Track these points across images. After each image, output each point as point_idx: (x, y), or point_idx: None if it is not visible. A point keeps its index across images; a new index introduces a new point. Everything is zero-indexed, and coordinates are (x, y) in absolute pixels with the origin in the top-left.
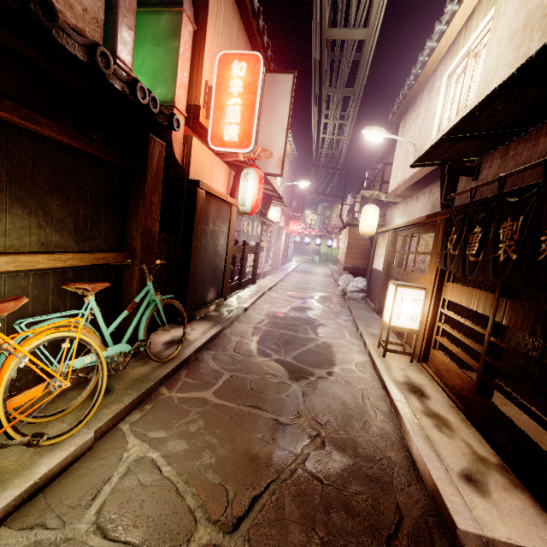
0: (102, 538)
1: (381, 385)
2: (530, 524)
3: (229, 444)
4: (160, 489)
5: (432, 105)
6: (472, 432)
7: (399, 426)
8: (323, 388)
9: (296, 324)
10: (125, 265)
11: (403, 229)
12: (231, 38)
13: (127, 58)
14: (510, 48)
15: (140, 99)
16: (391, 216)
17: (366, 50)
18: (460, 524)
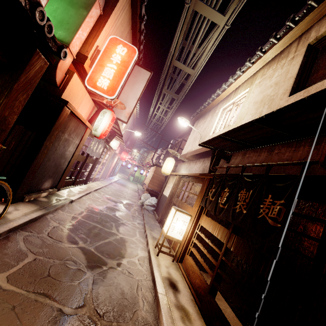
0: None
1: (152, 278)
2: None
3: None
4: None
5: (213, 119)
6: (202, 324)
7: (158, 316)
8: (111, 278)
9: (105, 220)
10: None
11: (185, 177)
12: (122, 34)
13: None
14: (254, 107)
15: (37, 18)
16: (180, 168)
17: (190, 80)
18: None
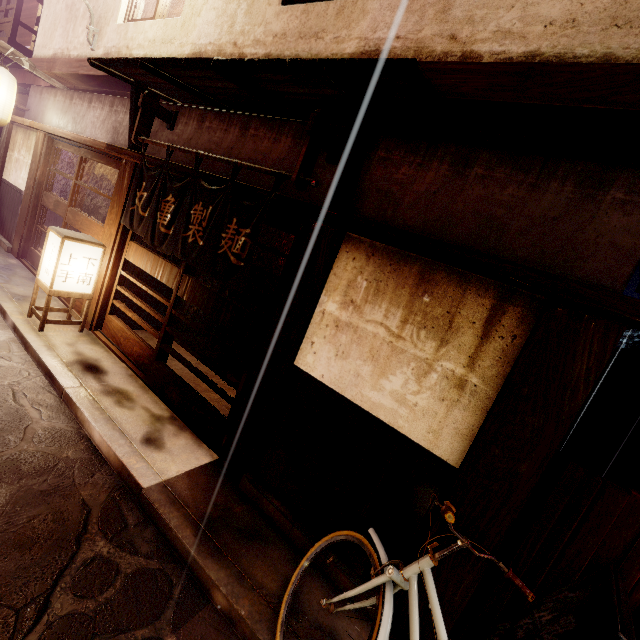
0: None
1: (42, 372)
2: (190, 453)
3: None
4: None
5: None
6: (150, 396)
7: (75, 416)
8: None
9: None
10: None
11: (67, 142)
12: None
13: None
14: None
15: None
16: (42, 104)
17: None
18: (145, 484)
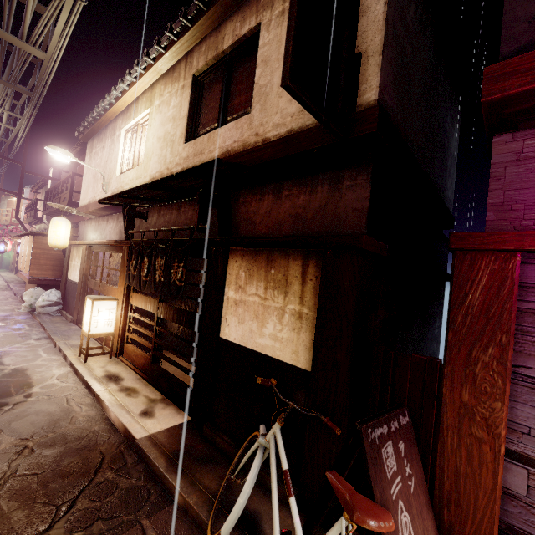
0: None
1: (85, 386)
2: (172, 417)
3: None
4: None
5: (115, 147)
6: (150, 389)
7: (101, 407)
8: (23, 411)
9: None
10: None
11: (97, 246)
12: None
13: None
14: (159, 146)
15: None
16: (85, 230)
17: (45, 69)
18: (138, 437)
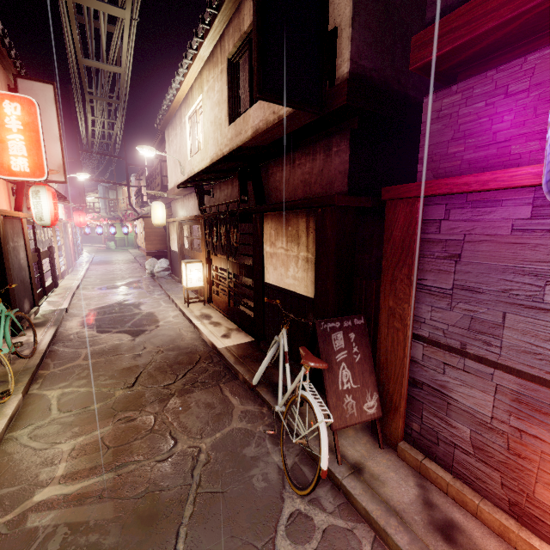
0: (70, 412)
1: (189, 322)
2: (242, 339)
3: (111, 370)
4: (85, 394)
5: (184, 134)
6: (229, 323)
7: (199, 333)
8: (156, 334)
9: (120, 308)
10: None
11: (185, 221)
12: None
13: None
14: (212, 130)
15: None
16: (176, 208)
17: (123, 80)
18: (219, 347)
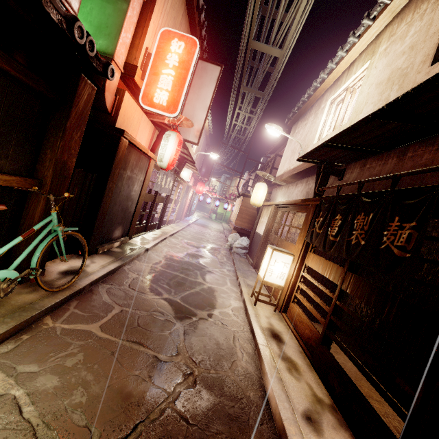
0: None
1: (250, 329)
2: None
3: (105, 380)
4: (14, 433)
5: (317, 119)
6: (313, 376)
7: (260, 367)
8: (202, 328)
9: (188, 268)
10: (31, 191)
11: (283, 206)
12: (175, 21)
13: (74, 2)
14: (377, 92)
15: (77, 37)
16: (276, 195)
17: (278, 66)
18: None
